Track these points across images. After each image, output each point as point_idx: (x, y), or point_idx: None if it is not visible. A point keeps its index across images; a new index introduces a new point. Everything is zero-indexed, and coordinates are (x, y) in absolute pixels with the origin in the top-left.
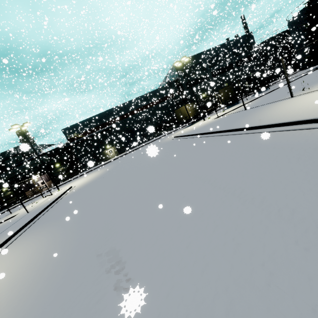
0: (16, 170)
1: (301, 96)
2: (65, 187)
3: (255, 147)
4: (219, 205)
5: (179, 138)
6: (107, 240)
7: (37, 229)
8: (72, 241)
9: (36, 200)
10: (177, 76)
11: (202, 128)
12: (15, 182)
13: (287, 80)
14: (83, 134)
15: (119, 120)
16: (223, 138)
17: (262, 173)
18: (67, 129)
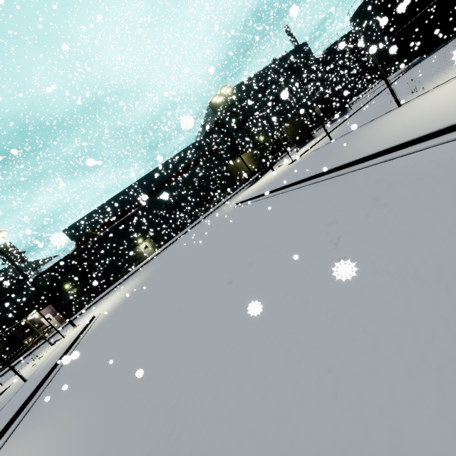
0: (2, 309)
1: (418, 99)
2: (84, 318)
3: (394, 184)
4: (405, 312)
5: (245, 203)
6: (175, 440)
7: (39, 418)
8: (102, 446)
9: (40, 353)
10: (219, 119)
11: (277, 182)
12: (3, 329)
13: (388, 82)
14: (98, 230)
15: (148, 199)
16: (321, 185)
17: (452, 223)
18: (71, 228)
